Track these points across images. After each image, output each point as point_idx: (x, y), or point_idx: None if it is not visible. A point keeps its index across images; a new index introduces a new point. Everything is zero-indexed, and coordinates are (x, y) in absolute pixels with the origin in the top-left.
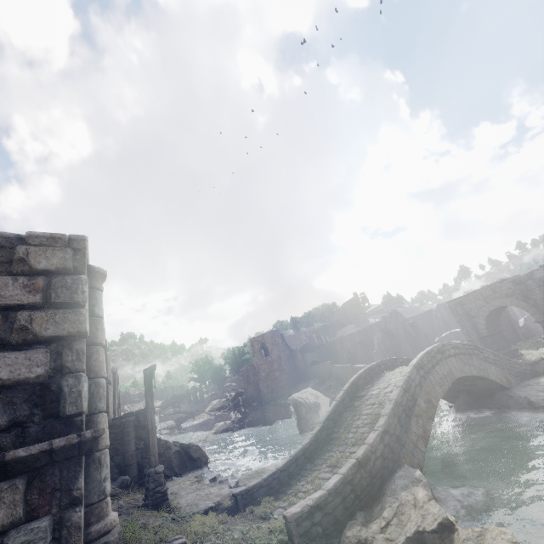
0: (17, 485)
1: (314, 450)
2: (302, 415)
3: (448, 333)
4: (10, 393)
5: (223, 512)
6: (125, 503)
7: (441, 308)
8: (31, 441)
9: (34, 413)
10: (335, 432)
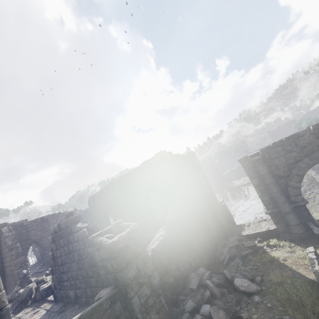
0: None
1: None
2: None
3: (230, 170)
4: None
5: None
6: None
7: (218, 161)
8: None
9: None
10: None
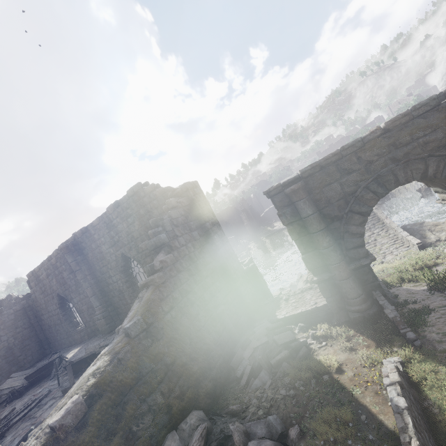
0: None
1: None
2: None
3: (269, 208)
4: None
5: None
6: None
7: (254, 196)
8: None
9: None
10: None
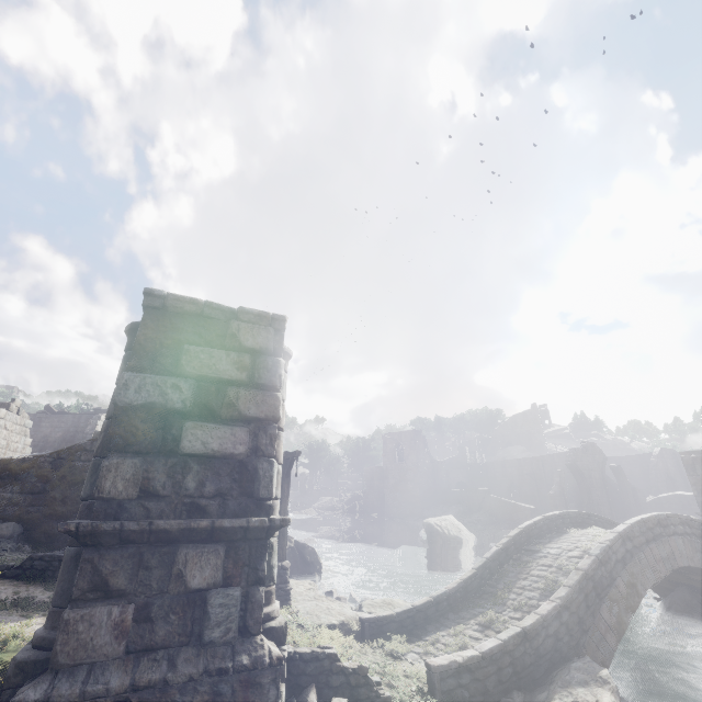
0: (219, 551)
1: (460, 599)
2: (436, 547)
3: (671, 494)
4: (217, 464)
5: (347, 634)
6: None
7: (666, 455)
8: (230, 514)
9: (234, 488)
10: (490, 585)
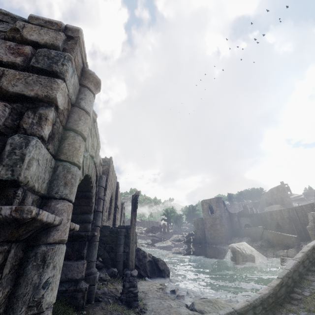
0: None
1: (272, 303)
2: (238, 261)
3: None
4: None
5: None
6: (108, 291)
7: None
8: None
9: None
10: (296, 292)
